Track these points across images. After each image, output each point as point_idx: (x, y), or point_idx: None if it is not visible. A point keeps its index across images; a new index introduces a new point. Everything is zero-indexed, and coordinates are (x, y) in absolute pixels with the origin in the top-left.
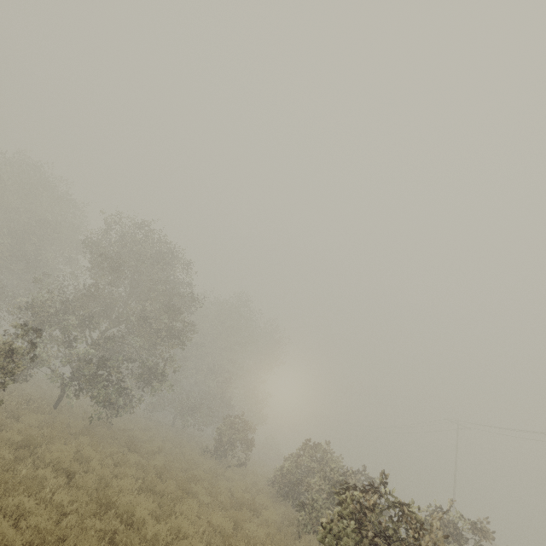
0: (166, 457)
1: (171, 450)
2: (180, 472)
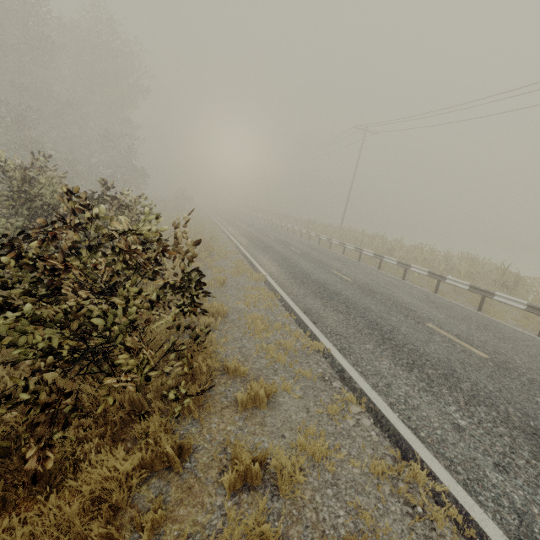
0: None
1: None
2: None
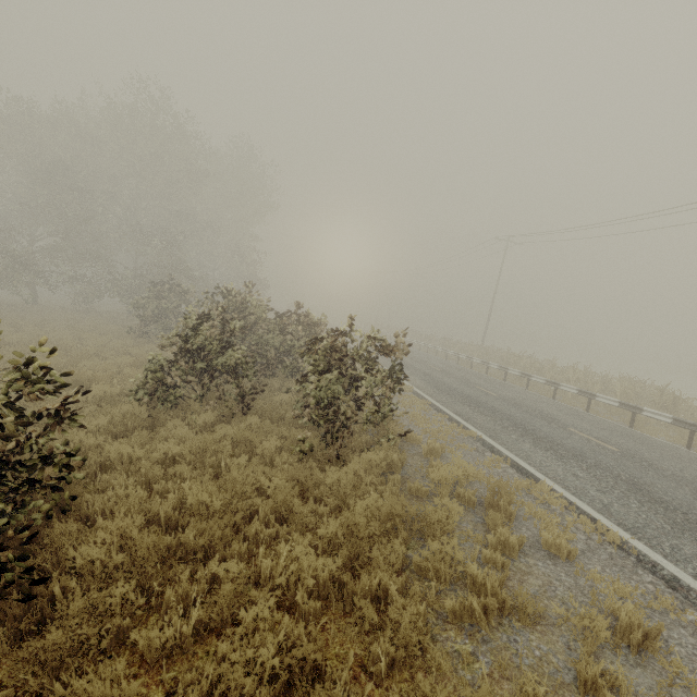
0: (6, 350)
1: (54, 340)
2: (5, 364)
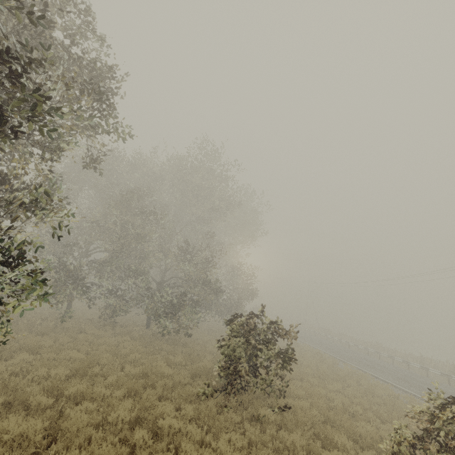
0: None
1: (122, 449)
2: None
